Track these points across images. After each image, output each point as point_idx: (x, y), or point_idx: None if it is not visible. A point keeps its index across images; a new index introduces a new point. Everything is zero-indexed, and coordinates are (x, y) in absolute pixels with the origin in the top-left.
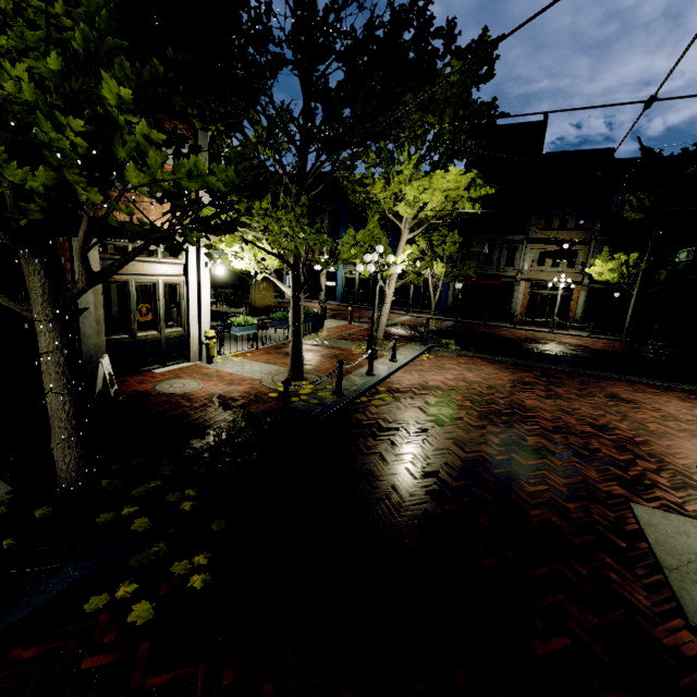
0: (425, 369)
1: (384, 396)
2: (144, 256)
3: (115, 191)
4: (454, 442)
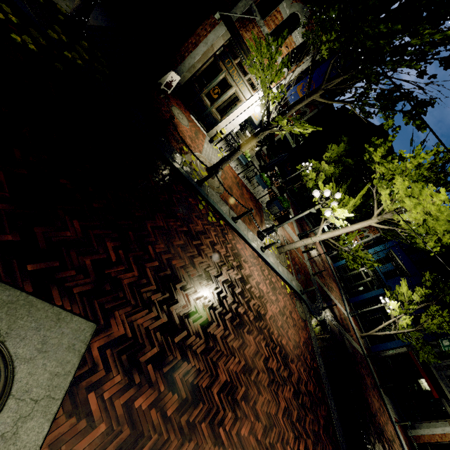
0: (265, 273)
1: (212, 218)
2: (240, 69)
3: (258, 28)
4: (164, 228)
